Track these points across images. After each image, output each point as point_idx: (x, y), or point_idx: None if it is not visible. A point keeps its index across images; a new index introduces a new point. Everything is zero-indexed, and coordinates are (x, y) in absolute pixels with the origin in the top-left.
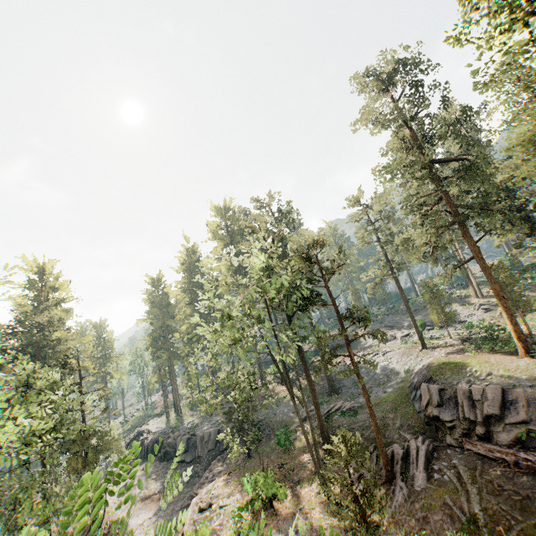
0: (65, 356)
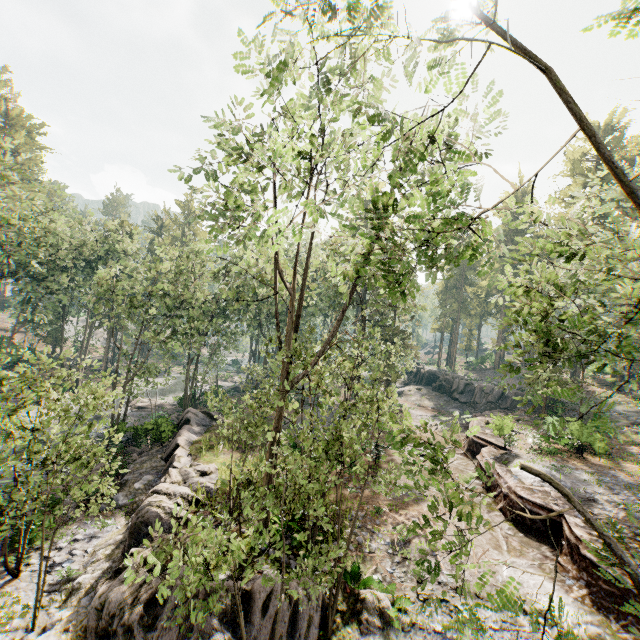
0: None
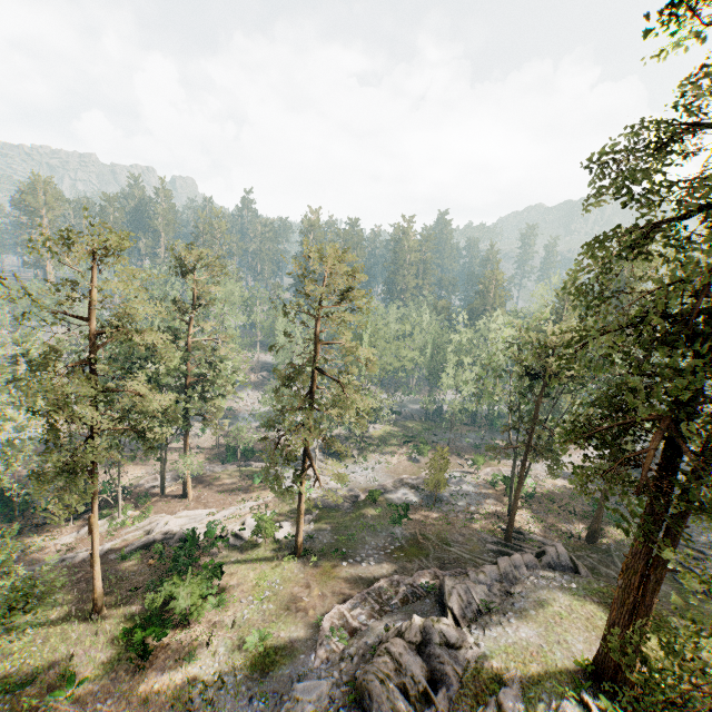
0: None
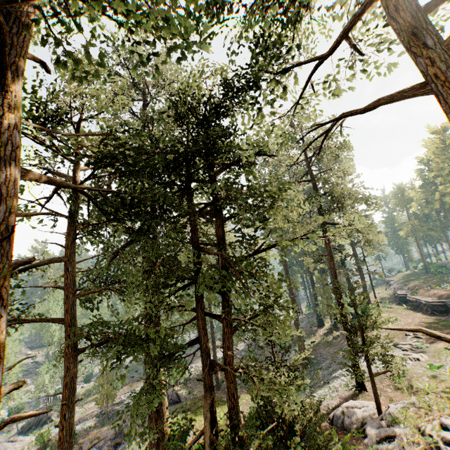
0: None
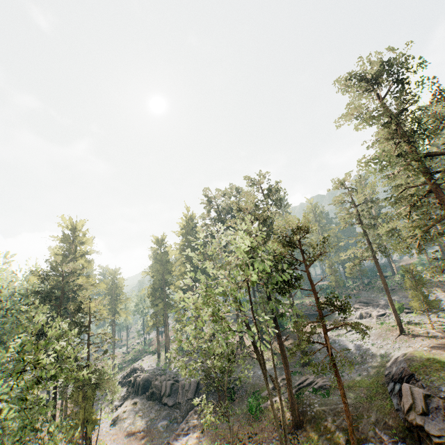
0: (80, 302)
